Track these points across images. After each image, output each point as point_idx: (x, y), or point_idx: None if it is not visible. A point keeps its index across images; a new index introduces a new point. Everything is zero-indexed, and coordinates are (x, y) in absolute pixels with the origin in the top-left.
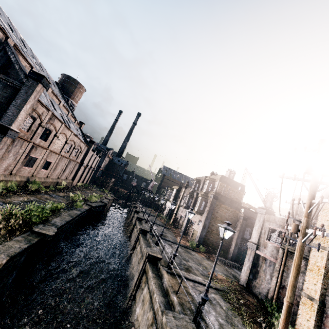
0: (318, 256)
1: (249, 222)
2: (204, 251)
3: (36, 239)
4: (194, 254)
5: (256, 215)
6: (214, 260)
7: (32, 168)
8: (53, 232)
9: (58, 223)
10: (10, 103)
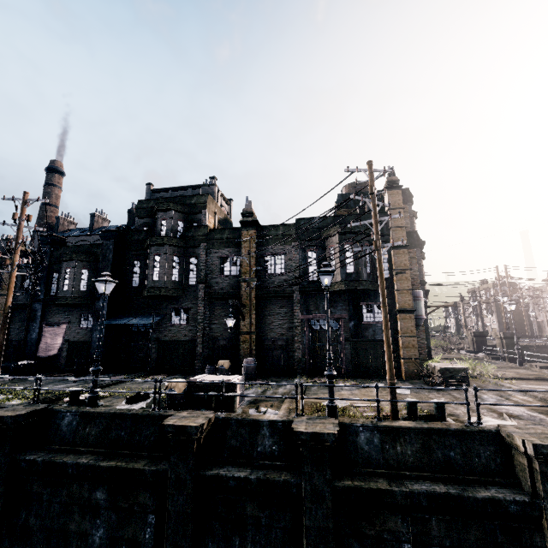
0: None
1: None
2: None
3: None
4: None
5: None
6: None
7: None
8: None
9: None
10: None
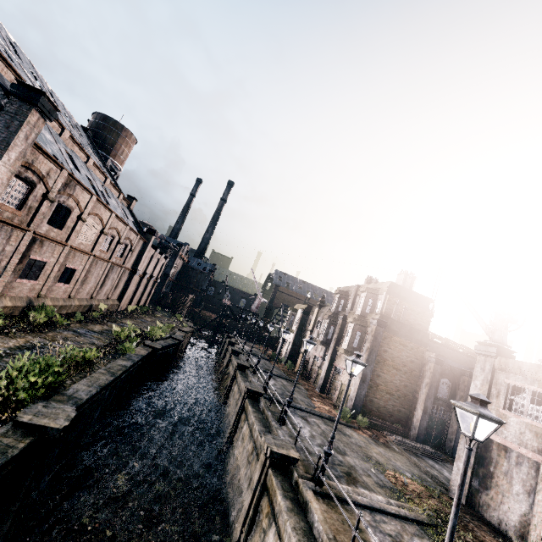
0: None
1: (445, 368)
2: (366, 425)
3: (23, 444)
4: (349, 433)
5: (448, 351)
6: (387, 444)
7: (36, 281)
8: (65, 420)
9: (83, 394)
10: None
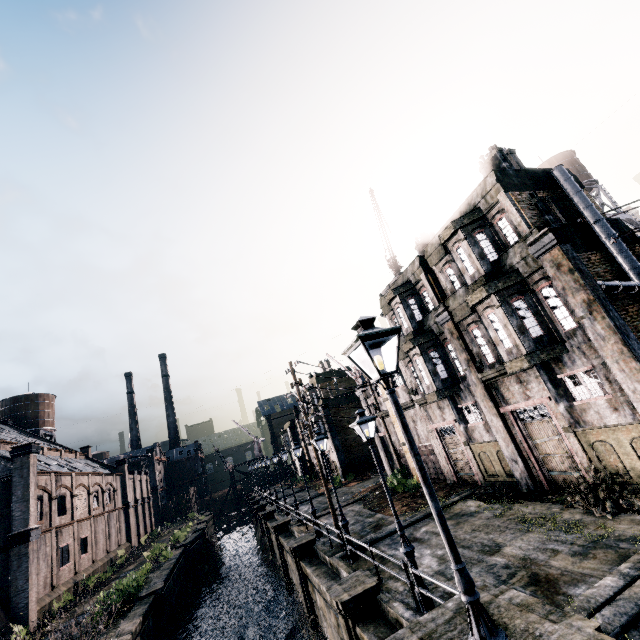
0: (390, 407)
1: None
2: (353, 477)
3: (151, 599)
4: (341, 490)
5: None
6: (368, 478)
7: (70, 563)
8: (162, 585)
9: (160, 581)
10: (8, 503)
